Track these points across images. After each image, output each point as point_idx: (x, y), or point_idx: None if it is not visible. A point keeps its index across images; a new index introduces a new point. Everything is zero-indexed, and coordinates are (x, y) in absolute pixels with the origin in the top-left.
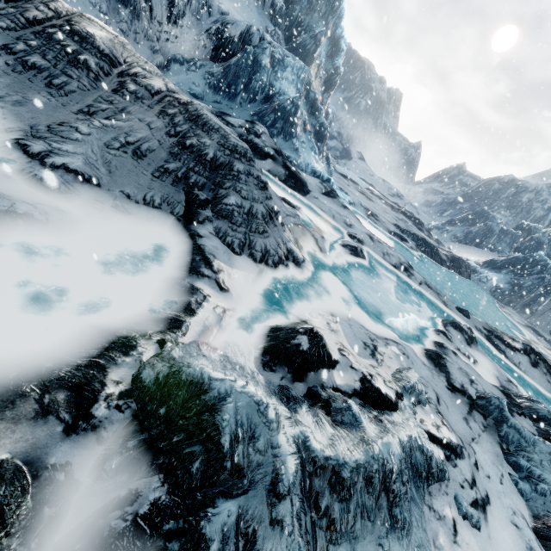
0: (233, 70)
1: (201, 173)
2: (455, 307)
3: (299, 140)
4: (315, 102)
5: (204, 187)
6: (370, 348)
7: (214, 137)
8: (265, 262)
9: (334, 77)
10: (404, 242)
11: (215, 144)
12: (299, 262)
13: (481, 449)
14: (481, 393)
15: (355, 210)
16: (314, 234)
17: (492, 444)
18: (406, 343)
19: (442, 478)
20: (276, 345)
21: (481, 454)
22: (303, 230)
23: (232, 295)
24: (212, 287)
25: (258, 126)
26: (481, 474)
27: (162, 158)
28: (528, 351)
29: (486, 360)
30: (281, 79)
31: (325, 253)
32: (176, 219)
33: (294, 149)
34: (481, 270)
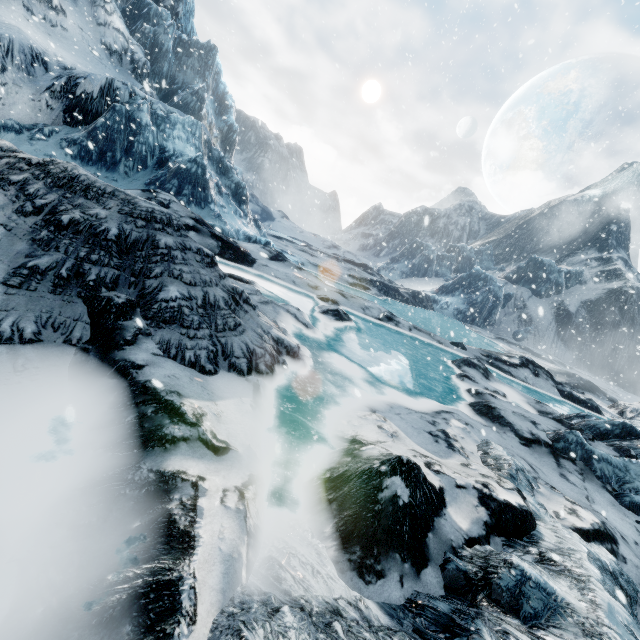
0: (103, 133)
1: (106, 262)
2: (450, 343)
3: (217, 205)
4: (222, 161)
5: (117, 282)
6: (441, 437)
7: (111, 204)
8: (255, 369)
9: (231, 135)
10: (367, 291)
11: (116, 214)
12: (295, 352)
13: (602, 508)
14: (552, 433)
15: (308, 270)
16: (288, 309)
17: (600, 493)
18: (451, 407)
19: (634, 593)
20: (358, 516)
21: (607, 514)
22: (274, 307)
23: (237, 453)
24: (198, 456)
25: (162, 194)
26: (632, 546)
27: (18, 253)
28: (525, 363)
29: (507, 388)
30: (173, 139)
31: (313, 328)
32: (81, 351)
33: (216, 216)
34: (439, 298)
